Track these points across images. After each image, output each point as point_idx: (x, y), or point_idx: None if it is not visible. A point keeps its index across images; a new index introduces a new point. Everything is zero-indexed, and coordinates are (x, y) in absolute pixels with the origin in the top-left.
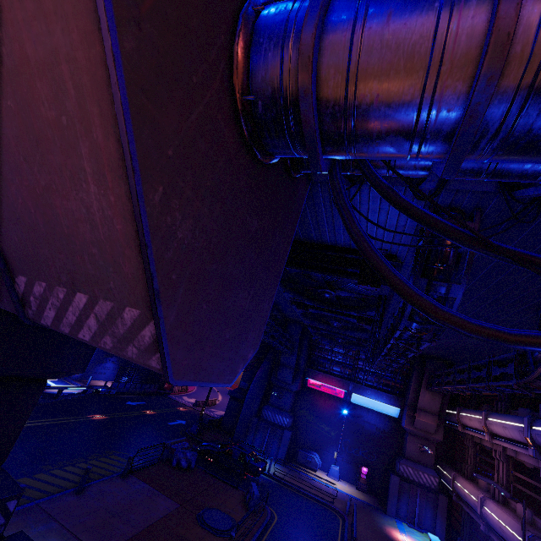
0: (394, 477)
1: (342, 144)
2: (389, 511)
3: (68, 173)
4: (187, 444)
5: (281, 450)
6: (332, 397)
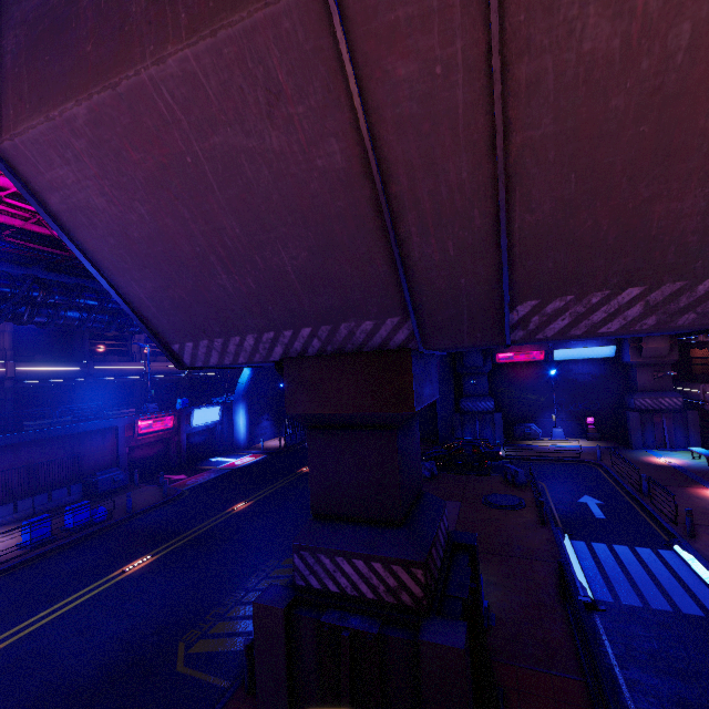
0: (632, 413)
1: None
2: (635, 446)
3: (701, 174)
4: None
5: (497, 434)
6: (530, 364)
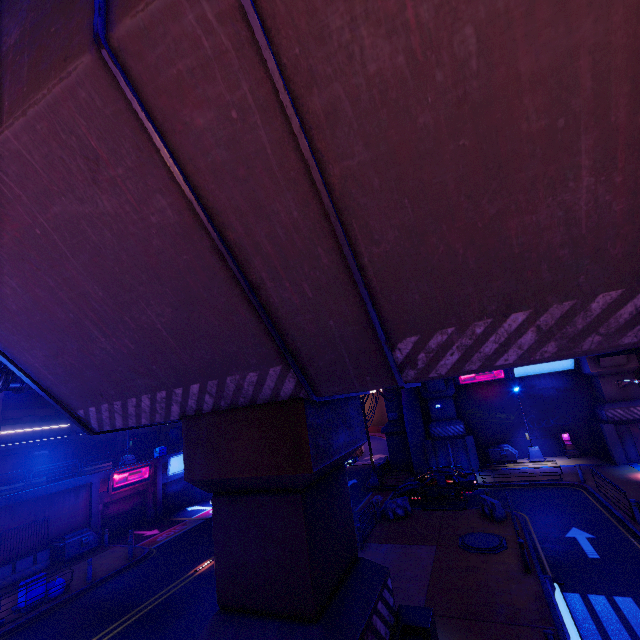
0: (606, 426)
1: None
2: (618, 461)
3: (546, 182)
4: (379, 497)
5: (472, 459)
6: (492, 382)
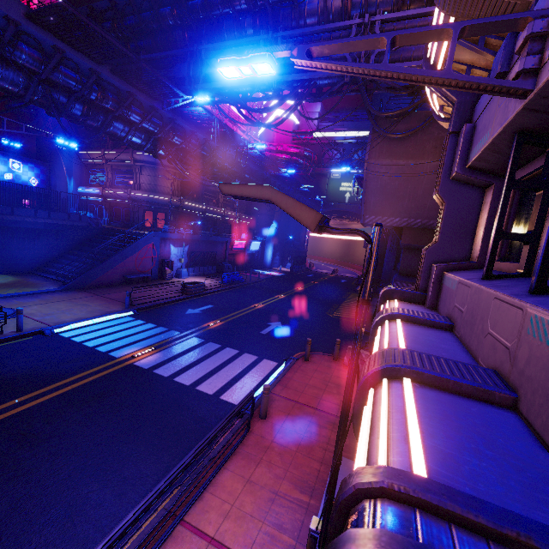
0: None
1: None
2: None
3: None
4: None
5: None
6: None
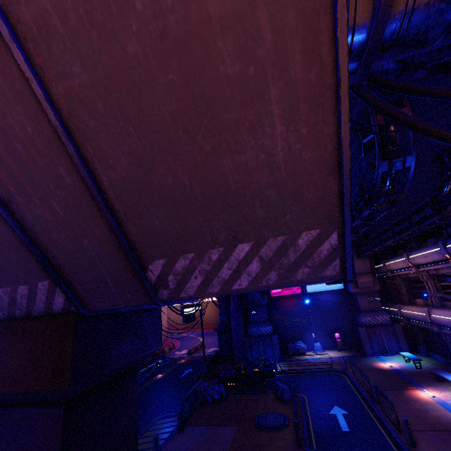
0: (361, 328)
1: (388, 50)
2: (368, 353)
3: (247, 125)
4: (206, 383)
5: (275, 352)
6: (293, 296)
